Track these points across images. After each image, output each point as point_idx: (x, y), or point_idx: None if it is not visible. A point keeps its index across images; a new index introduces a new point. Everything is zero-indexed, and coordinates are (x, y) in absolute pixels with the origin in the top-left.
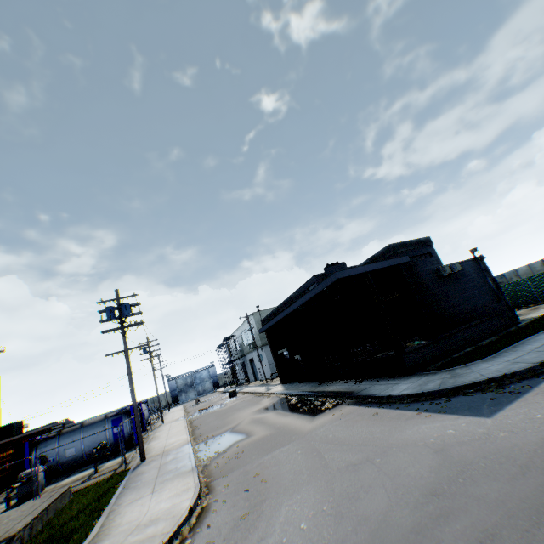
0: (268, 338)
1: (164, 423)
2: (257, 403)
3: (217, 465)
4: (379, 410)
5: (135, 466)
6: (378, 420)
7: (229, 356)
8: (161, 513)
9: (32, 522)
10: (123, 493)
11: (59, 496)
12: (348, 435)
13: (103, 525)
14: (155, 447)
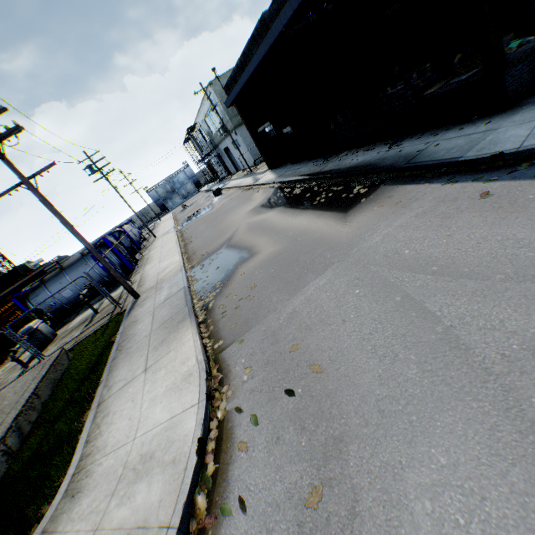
0: (240, 114)
1: (157, 238)
2: (248, 200)
3: (223, 313)
4: (485, 186)
5: (130, 307)
6: (508, 209)
7: (200, 151)
8: (155, 443)
9: (14, 425)
10: (115, 363)
11: (48, 371)
12: (454, 251)
13: (87, 443)
14: (149, 275)
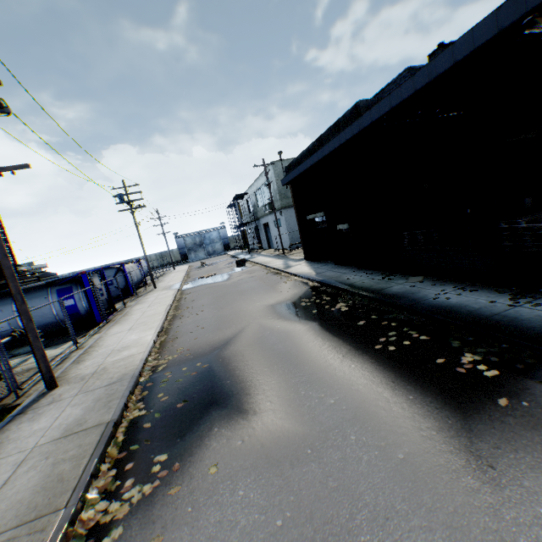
0: (293, 196)
1: (155, 289)
2: (271, 288)
3: None
4: None
5: (26, 404)
6: None
7: (240, 218)
8: None
9: None
10: None
11: None
12: None
13: None
14: (102, 346)
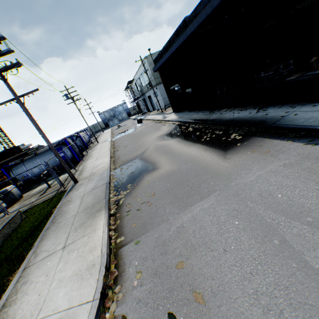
0: (161, 77)
1: (98, 143)
2: (157, 129)
3: (128, 211)
4: None
5: (70, 189)
6: None
7: (134, 95)
8: None
9: None
10: (47, 233)
11: (4, 227)
12: None
13: (3, 307)
14: (87, 168)
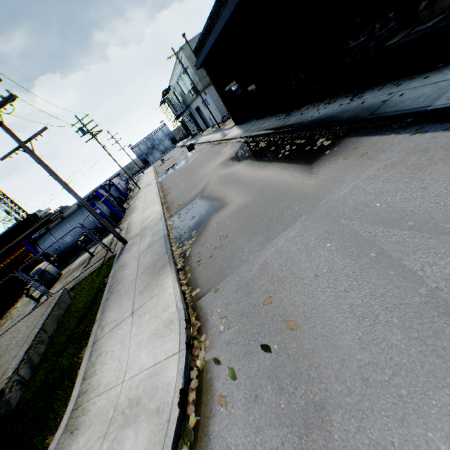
0: (208, 75)
1: (141, 189)
2: (217, 154)
3: (199, 261)
4: None
5: (119, 252)
6: None
7: (175, 111)
8: (141, 389)
9: (26, 357)
10: (107, 304)
11: (53, 309)
12: (431, 205)
13: (84, 380)
14: (134, 223)
